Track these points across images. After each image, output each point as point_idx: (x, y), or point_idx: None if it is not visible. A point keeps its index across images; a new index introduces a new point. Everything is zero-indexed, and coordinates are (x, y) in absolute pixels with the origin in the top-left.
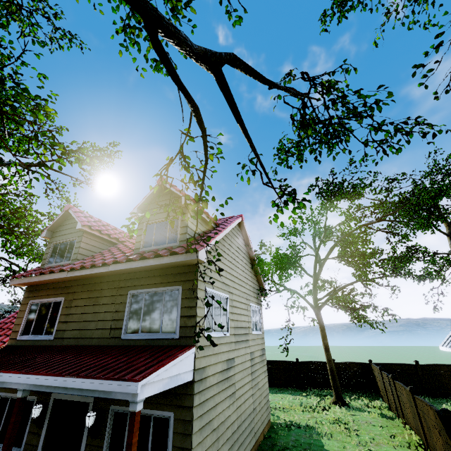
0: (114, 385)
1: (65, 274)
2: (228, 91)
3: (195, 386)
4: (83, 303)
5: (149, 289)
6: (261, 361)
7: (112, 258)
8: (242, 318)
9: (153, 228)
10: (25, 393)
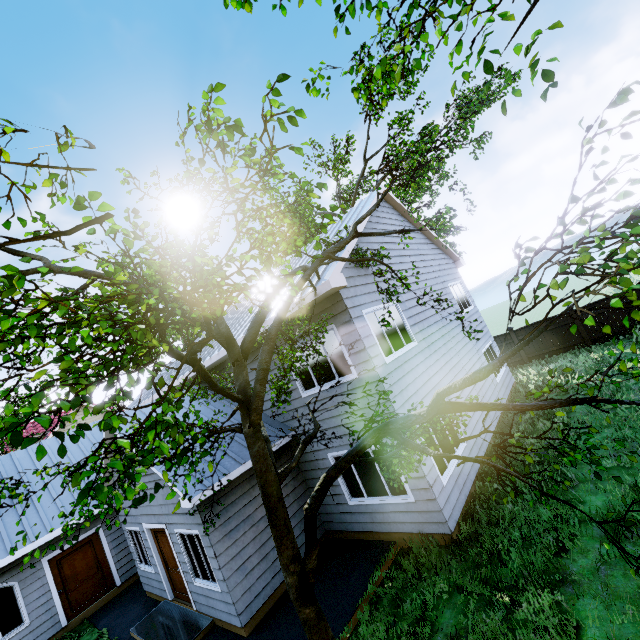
0: None
1: None
2: None
3: None
4: None
5: None
6: None
7: None
8: None
9: None
10: None
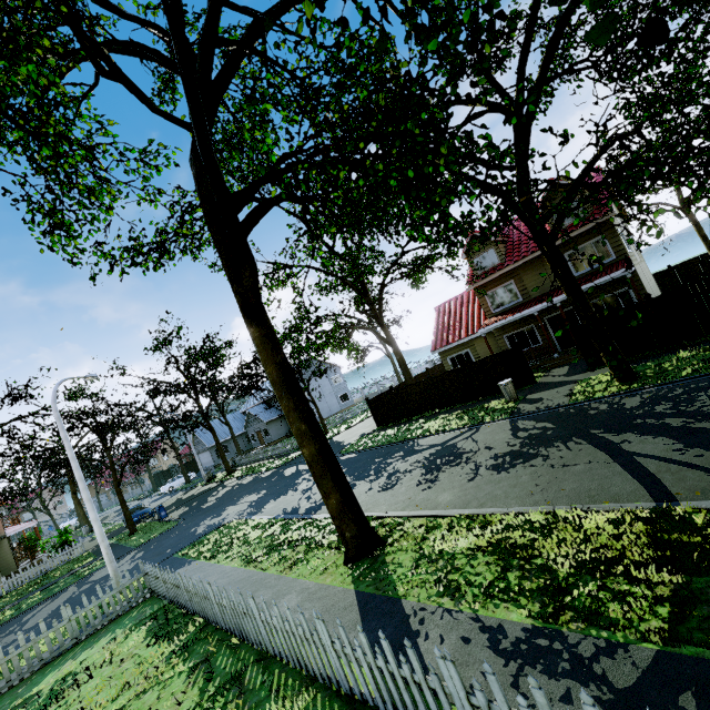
0: (616, 273)
1: (512, 266)
2: (642, 134)
3: (637, 272)
4: (531, 276)
5: (580, 246)
6: (646, 268)
7: None
8: None
9: None
10: (560, 304)
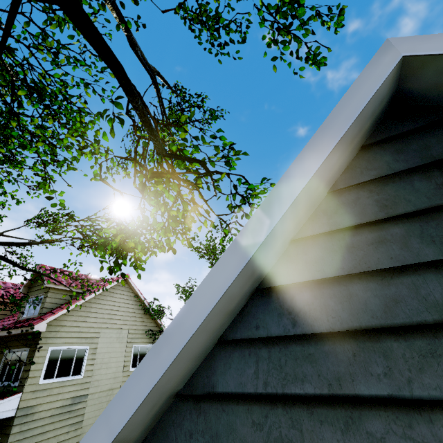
0: None
1: None
2: None
3: (16, 420)
4: None
5: (15, 349)
6: None
7: (2, 325)
8: (111, 360)
9: (31, 302)
10: None
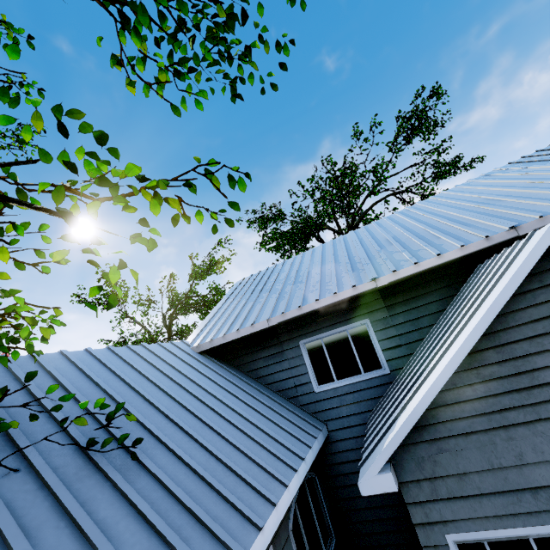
0: None
1: None
2: None
3: None
4: None
5: None
6: None
7: None
8: None
9: None
10: None
